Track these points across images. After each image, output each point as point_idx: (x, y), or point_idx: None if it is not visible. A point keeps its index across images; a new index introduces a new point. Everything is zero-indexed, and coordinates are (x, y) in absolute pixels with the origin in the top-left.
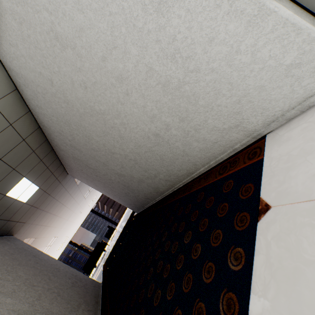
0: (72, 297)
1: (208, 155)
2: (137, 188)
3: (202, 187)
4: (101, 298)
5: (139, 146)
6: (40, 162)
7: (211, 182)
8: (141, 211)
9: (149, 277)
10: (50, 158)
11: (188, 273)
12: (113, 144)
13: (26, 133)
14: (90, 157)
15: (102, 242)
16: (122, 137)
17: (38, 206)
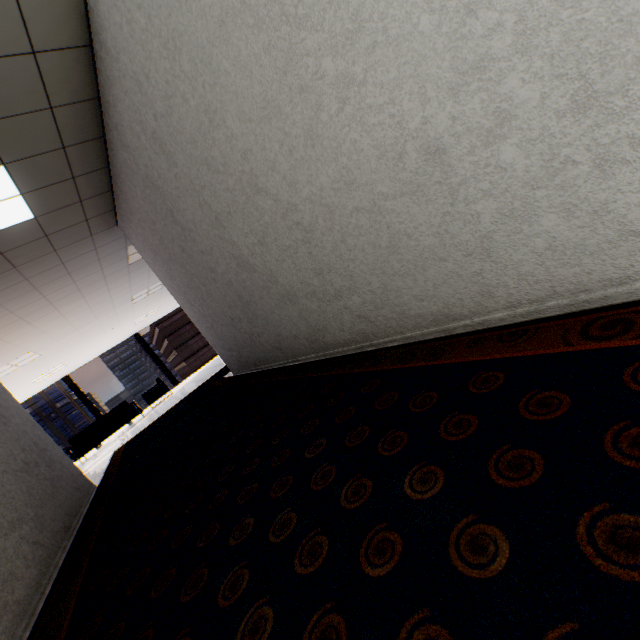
0: (7, 497)
1: (563, 274)
2: (269, 314)
3: (490, 360)
4: (80, 521)
5: (349, 184)
6: (59, 152)
7: (542, 353)
8: (247, 374)
9: (235, 542)
10: (88, 158)
11: (433, 624)
12: (275, 158)
13: (47, 35)
14: (191, 188)
15: (132, 406)
16: (315, 138)
17: (16, 263)
